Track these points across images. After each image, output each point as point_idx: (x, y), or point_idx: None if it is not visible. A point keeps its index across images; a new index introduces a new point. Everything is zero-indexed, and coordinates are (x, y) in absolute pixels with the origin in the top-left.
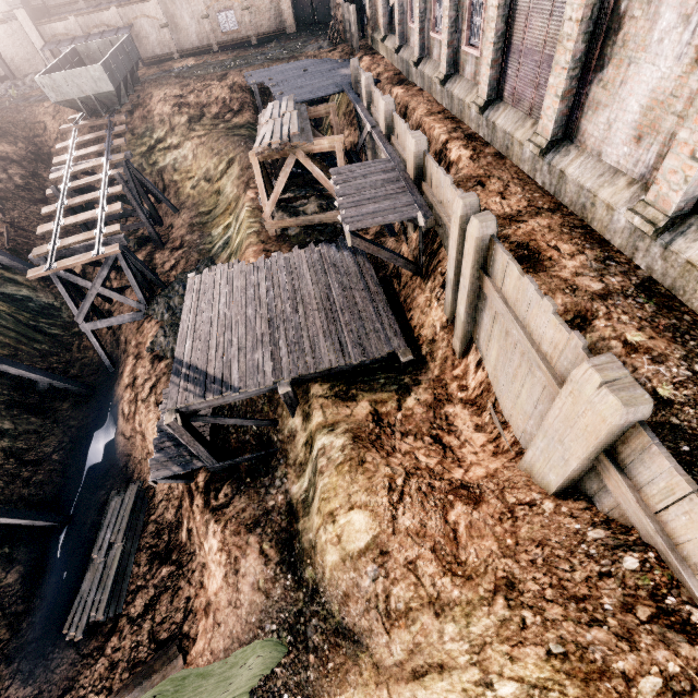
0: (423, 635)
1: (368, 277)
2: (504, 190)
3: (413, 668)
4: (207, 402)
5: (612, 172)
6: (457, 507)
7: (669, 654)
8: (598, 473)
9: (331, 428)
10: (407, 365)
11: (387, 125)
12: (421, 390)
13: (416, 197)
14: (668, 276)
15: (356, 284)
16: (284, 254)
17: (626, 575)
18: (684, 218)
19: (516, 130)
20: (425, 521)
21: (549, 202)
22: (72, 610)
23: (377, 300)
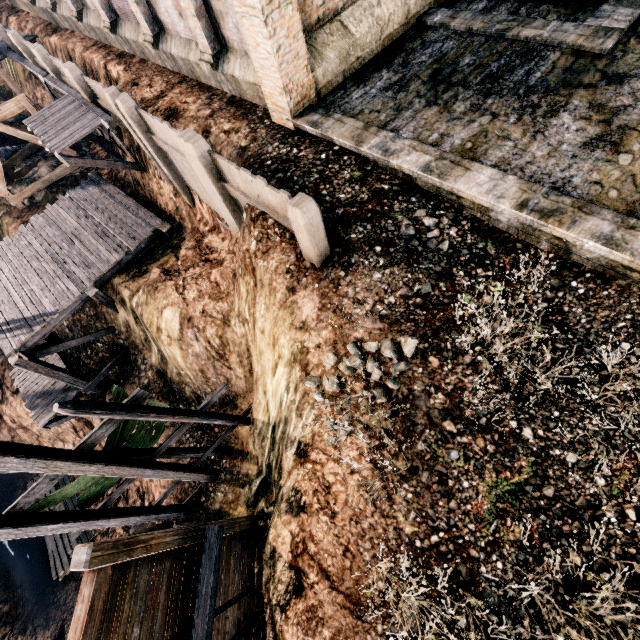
0: (235, 345)
1: (116, 195)
2: (151, 82)
3: (248, 370)
4: (39, 334)
5: (188, 42)
6: (213, 272)
7: (254, 230)
8: (233, 196)
9: (137, 293)
10: (171, 234)
11: (53, 70)
12: (187, 242)
13: (97, 112)
14: (235, 90)
15: (109, 204)
16: (40, 214)
17: (246, 222)
18: (221, 53)
19: (138, 37)
20: (201, 289)
21: (178, 78)
22: (51, 564)
23: (130, 206)
